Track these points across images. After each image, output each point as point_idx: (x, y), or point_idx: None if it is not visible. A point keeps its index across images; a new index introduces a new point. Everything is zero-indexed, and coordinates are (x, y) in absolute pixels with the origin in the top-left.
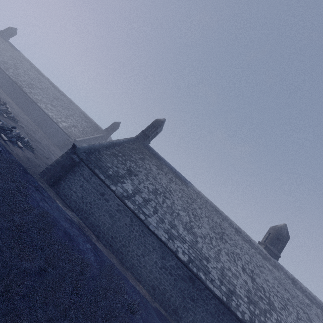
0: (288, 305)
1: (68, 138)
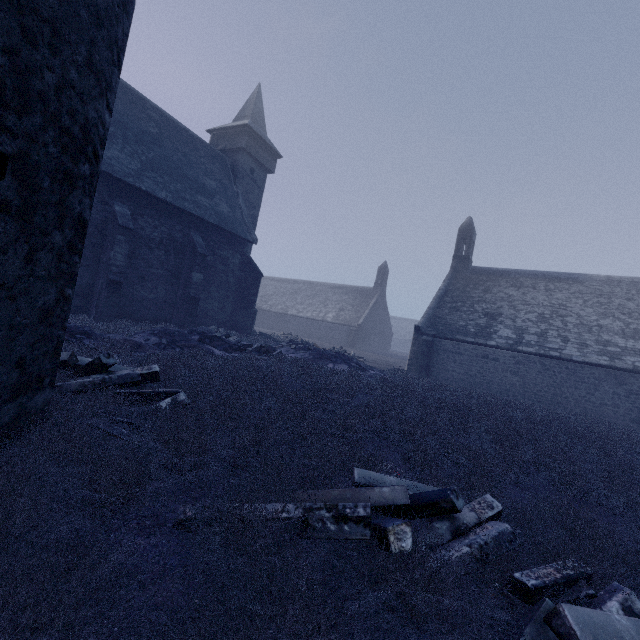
0: None
1: (348, 328)
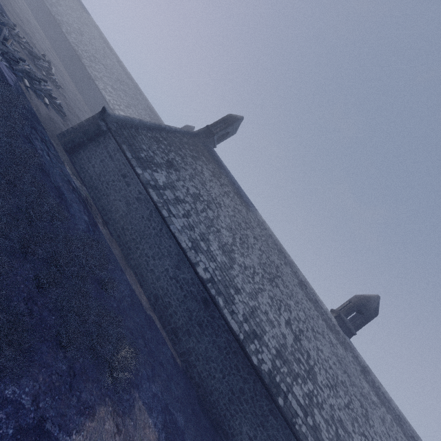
0: (339, 387)
1: None
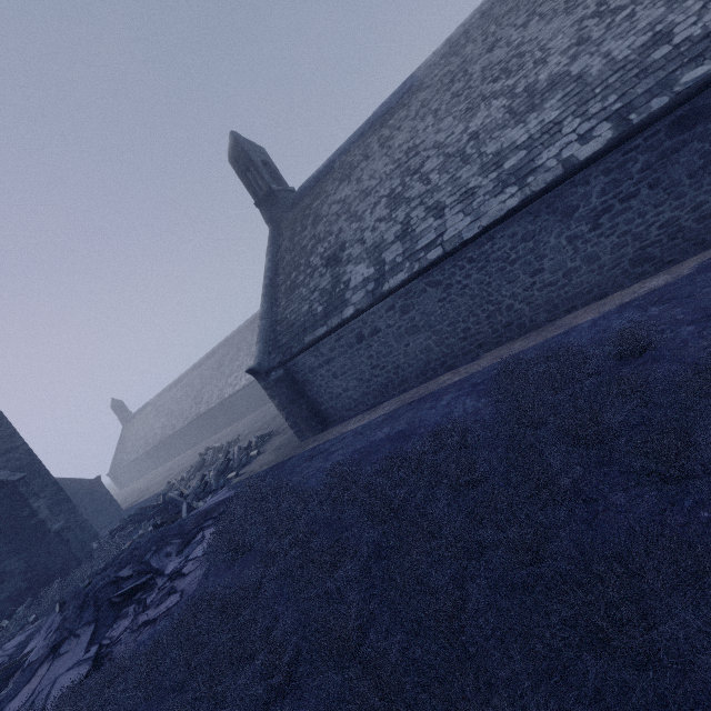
0: None
1: None
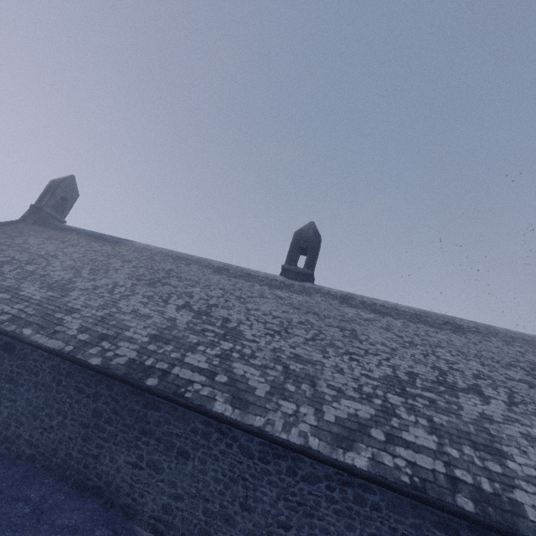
0: (295, 328)
1: None
